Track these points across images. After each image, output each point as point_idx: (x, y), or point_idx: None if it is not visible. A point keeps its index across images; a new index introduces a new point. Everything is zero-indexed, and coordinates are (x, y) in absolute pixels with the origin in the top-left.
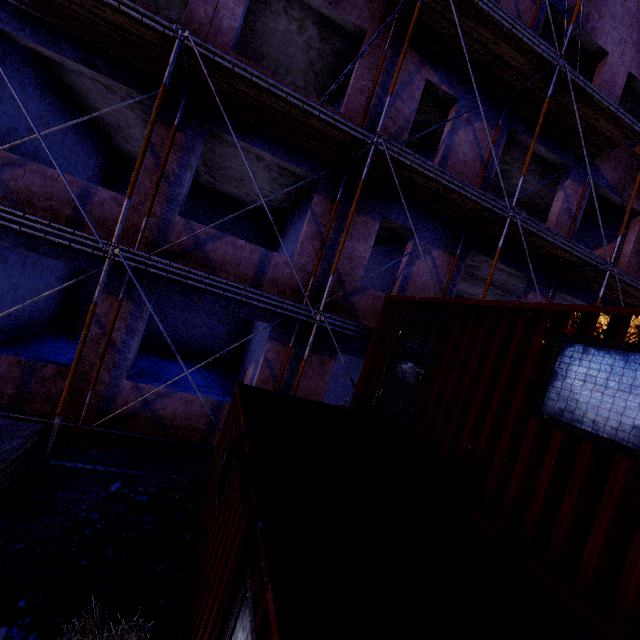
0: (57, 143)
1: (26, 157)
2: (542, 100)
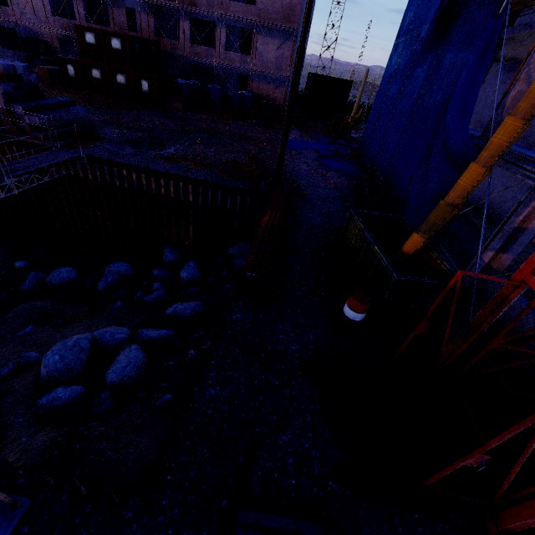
0: (71, 6)
1: (66, 15)
2: None
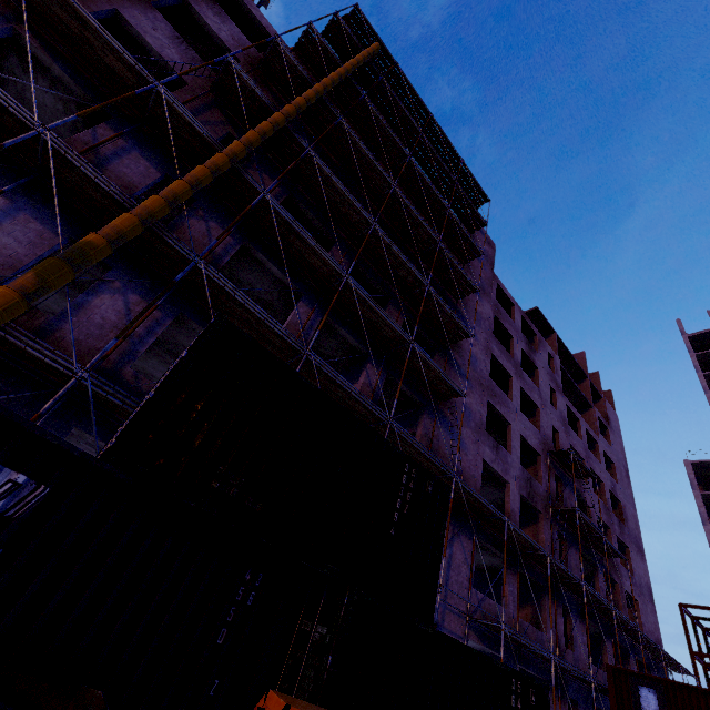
0: None
1: None
2: (590, 539)
